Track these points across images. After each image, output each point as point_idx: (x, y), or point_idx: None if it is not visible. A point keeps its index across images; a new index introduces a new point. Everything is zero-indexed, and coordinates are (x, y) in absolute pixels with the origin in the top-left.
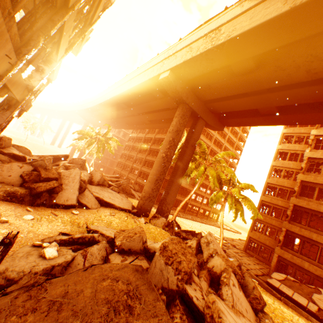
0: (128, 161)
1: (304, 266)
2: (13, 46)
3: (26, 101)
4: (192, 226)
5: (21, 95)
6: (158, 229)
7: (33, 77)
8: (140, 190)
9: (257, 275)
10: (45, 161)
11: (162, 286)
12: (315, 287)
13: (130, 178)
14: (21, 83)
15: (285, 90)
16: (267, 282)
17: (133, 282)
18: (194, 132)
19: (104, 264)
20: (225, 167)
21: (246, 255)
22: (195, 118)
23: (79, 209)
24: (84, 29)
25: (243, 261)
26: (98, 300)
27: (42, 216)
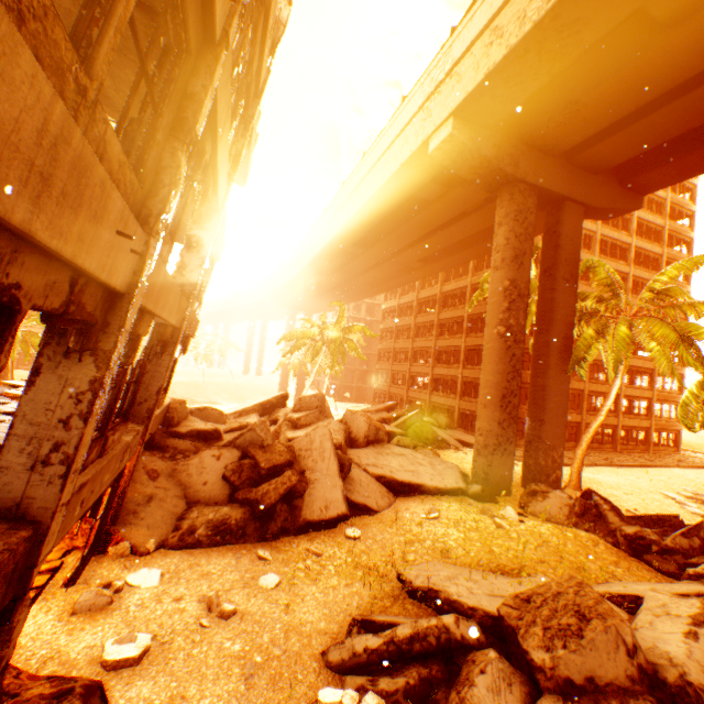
0: (398, 362)
1: None
2: (126, 202)
3: (188, 320)
4: (626, 486)
5: (177, 312)
6: (568, 534)
7: (186, 265)
8: (451, 424)
9: None
10: (256, 430)
11: None
12: None
13: (414, 399)
14: (170, 288)
15: None
16: None
17: None
18: (561, 245)
19: None
20: (695, 306)
21: None
22: (549, 209)
23: (355, 519)
24: (247, 112)
25: None
26: None
27: (291, 565)
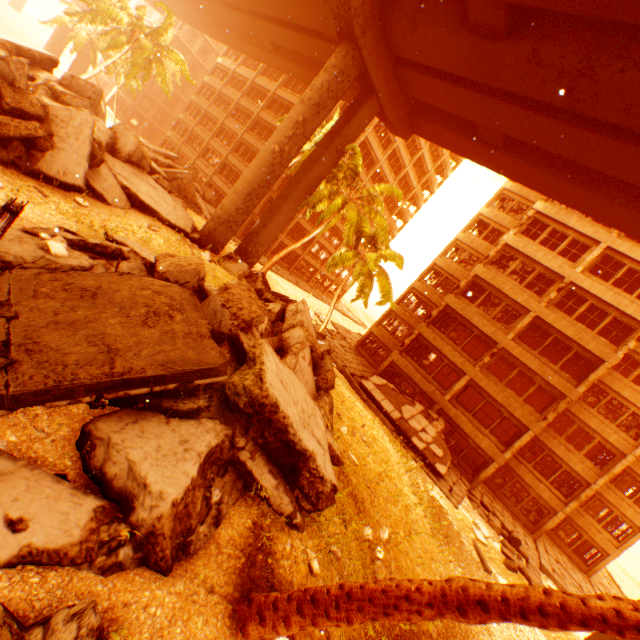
0: (203, 128)
1: (415, 378)
2: None
3: None
4: (291, 293)
5: None
6: (231, 278)
7: None
8: (214, 203)
9: (354, 375)
10: (10, 65)
11: (212, 328)
12: (412, 400)
13: (200, 170)
14: None
15: (528, 108)
16: (360, 383)
17: (178, 300)
18: (351, 123)
19: (144, 277)
20: (377, 215)
21: (355, 353)
22: (364, 91)
23: (89, 199)
24: None
25: (345, 357)
26: (138, 302)
27: (16, 188)
